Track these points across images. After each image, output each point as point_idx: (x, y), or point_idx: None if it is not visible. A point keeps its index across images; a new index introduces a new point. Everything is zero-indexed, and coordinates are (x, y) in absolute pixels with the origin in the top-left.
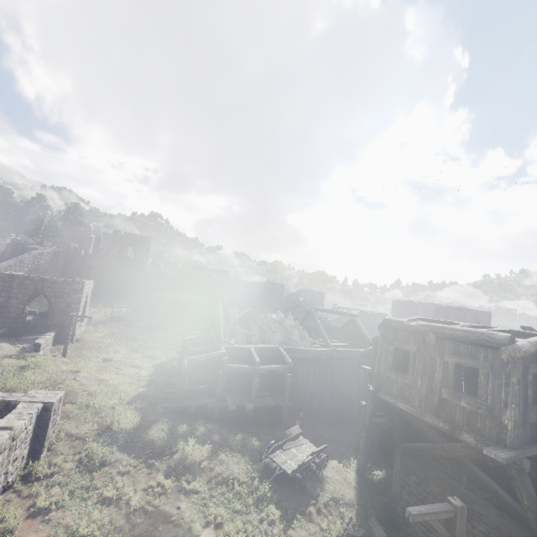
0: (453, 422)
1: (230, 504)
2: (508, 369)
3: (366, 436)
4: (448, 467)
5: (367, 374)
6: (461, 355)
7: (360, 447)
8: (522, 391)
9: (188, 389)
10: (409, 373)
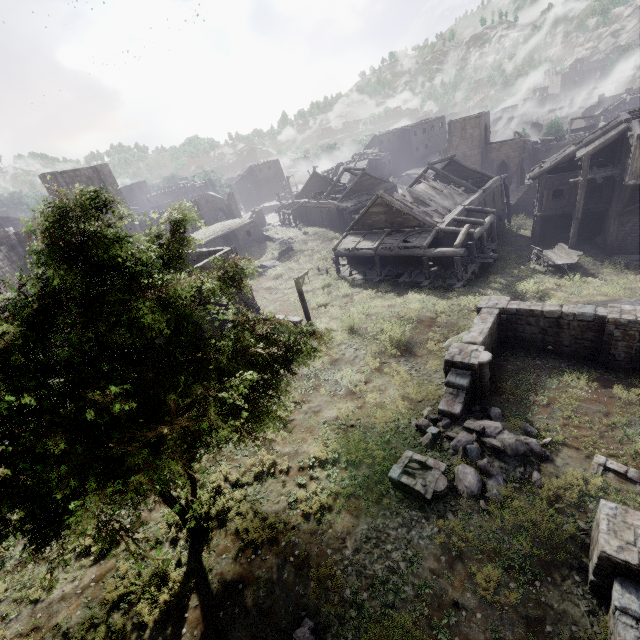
0: None
1: (577, 289)
2: None
3: (578, 225)
4: None
5: (583, 183)
6: None
7: (572, 234)
8: None
9: (435, 275)
10: None
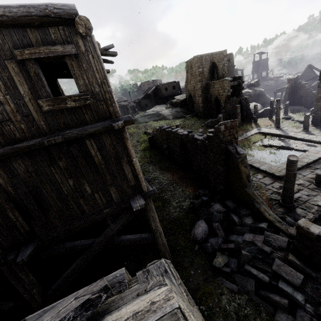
0: None
1: None
2: None
3: None
4: None
5: None
6: None
7: None
8: None
9: None
10: None
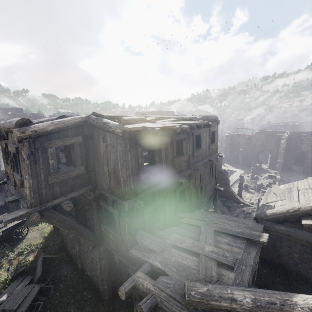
0: (22, 195)
1: None
2: (20, 149)
3: None
4: (71, 213)
5: None
6: (13, 143)
7: None
8: (43, 162)
9: None
10: (9, 165)
